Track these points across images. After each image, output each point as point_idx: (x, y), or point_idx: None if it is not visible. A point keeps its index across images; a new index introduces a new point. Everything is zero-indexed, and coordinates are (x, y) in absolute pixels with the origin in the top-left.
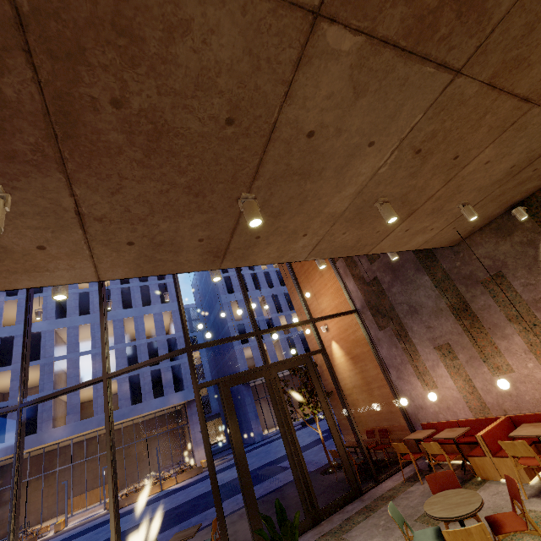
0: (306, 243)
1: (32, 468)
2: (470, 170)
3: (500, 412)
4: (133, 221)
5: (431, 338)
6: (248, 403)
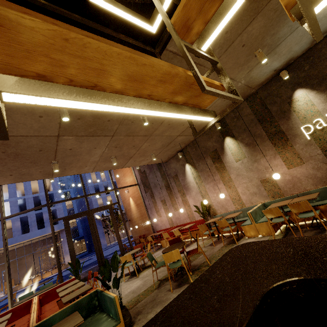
0: (89, 168)
1: None
2: (144, 147)
3: (176, 224)
4: (11, 170)
5: (160, 197)
6: (99, 229)
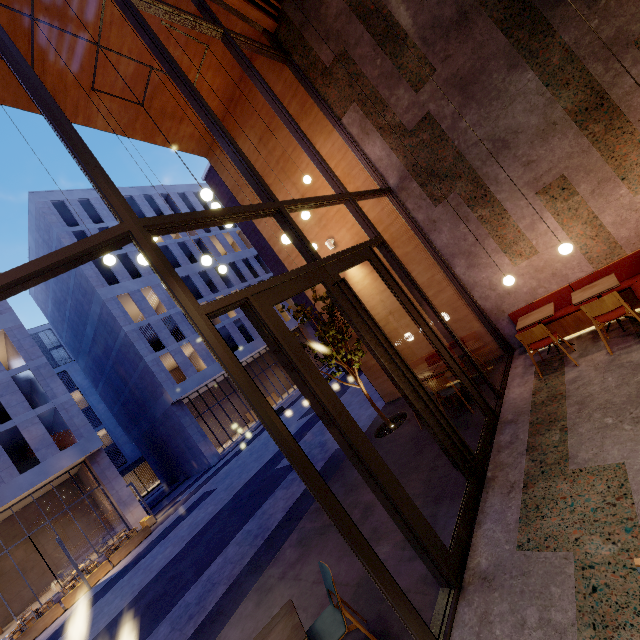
0: None
1: None
2: None
3: (638, 244)
4: None
5: (532, 180)
6: (188, 425)
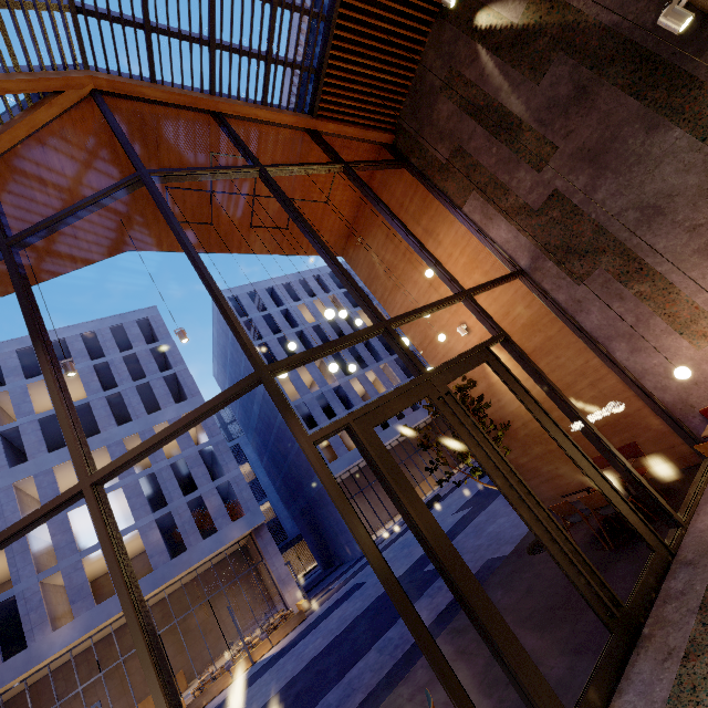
0: None
1: (40, 700)
2: None
3: None
4: None
5: (703, 246)
6: None
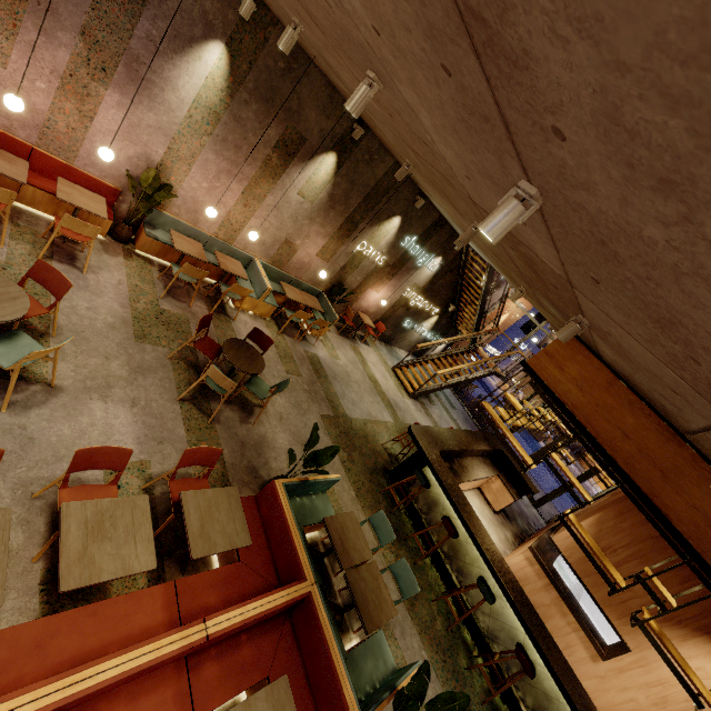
0: None
1: None
2: None
3: None
4: None
5: None
6: None
